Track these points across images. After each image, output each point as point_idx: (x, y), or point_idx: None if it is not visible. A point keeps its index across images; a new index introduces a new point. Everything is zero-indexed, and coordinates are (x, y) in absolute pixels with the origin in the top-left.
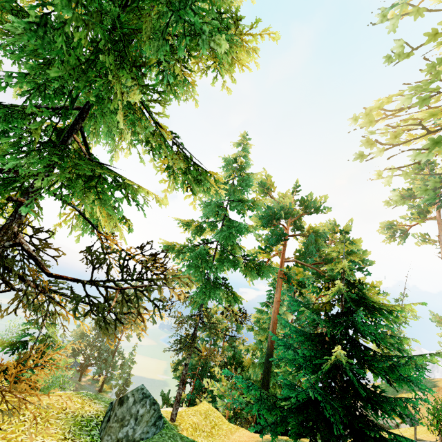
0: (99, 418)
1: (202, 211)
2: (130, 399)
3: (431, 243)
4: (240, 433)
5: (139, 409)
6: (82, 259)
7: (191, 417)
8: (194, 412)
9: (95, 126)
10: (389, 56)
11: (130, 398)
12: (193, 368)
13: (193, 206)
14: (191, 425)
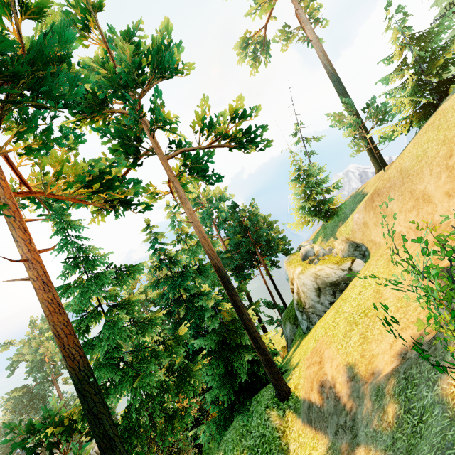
0: None
1: None
2: None
3: (295, 37)
4: None
5: None
6: None
7: None
8: None
9: None
10: None
11: None
12: None
13: None
14: None
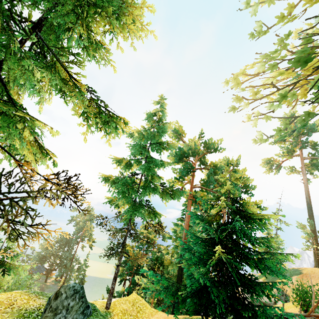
0: (40, 310)
1: (131, 152)
2: (63, 294)
3: (296, 173)
4: (158, 315)
5: (70, 301)
6: (2, 182)
7: (122, 305)
8: (124, 301)
9: (23, 79)
10: (252, 33)
11: (62, 293)
12: (130, 268)
13: (108, 143)
14: (121, 311)
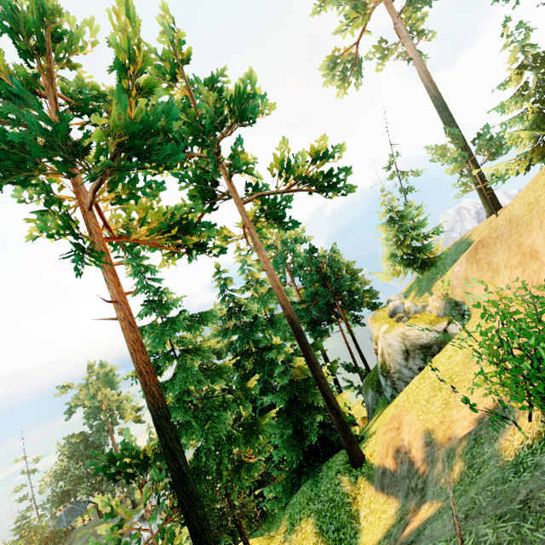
0: None
1: None
2: None
3: (393, 53)
4: None
5: None
6: None
7: None
8: None
9: None
10: None
11: None
12: None
13: None
14: None
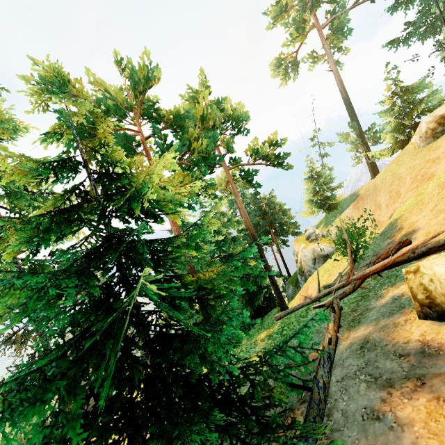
0: None
1: None
2: None
3: (321, 60)
4: None
5: None
6: None
7: None
8: None
9: None
10: None
11: None
12: None
13: None
14: None
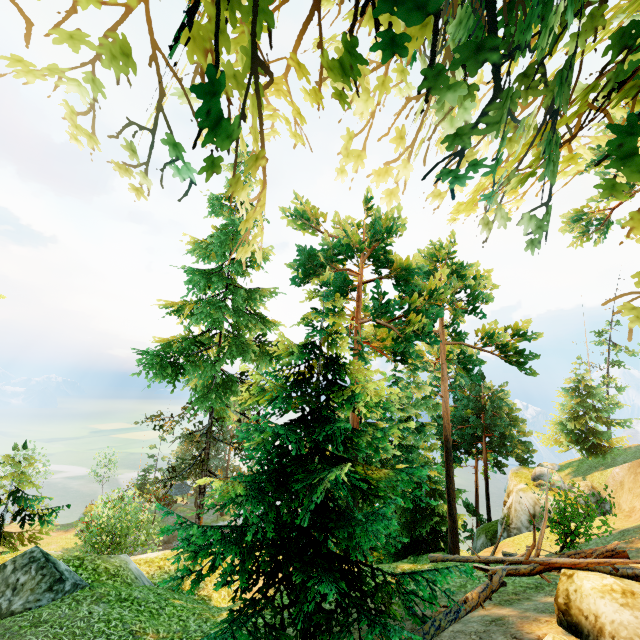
0: None
1: None
2: (9, 567)
3: None
4: None
5: (21, 577)
6: None
7: None
8: None
9: None
10: None
11: (8, 566)
12: None
13: None
14: None
